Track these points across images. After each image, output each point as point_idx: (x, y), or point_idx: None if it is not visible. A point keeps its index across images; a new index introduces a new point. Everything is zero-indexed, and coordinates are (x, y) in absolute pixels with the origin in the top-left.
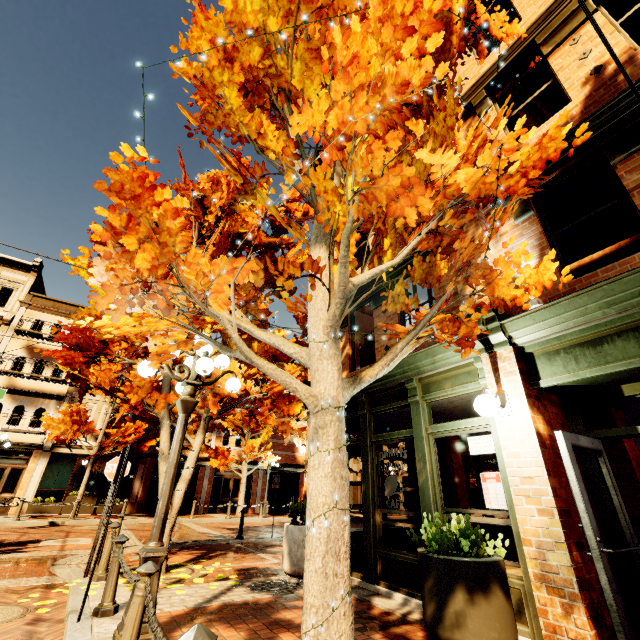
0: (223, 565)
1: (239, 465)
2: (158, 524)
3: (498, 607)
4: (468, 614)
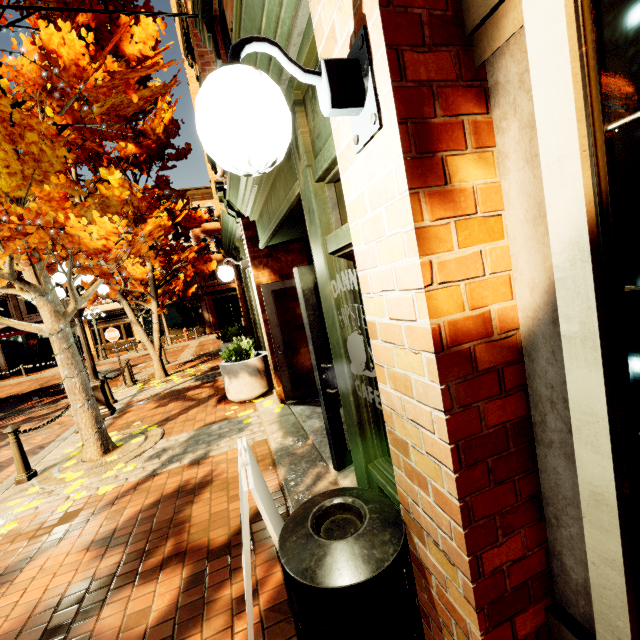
0: (206, 366)
1: None
2: (91, 373)
3: (244, 383)
4: (230, 388)
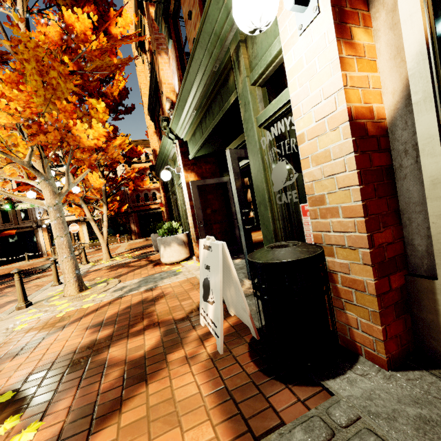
0: (138, 252)
1: None
2: None
3: (174, 250)
4: (164, 254)
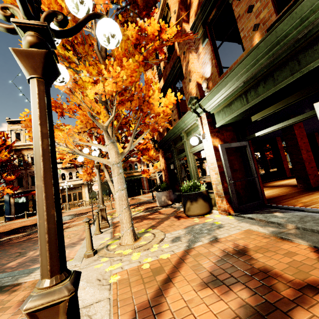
0: (141, 208)
1: (154, 174)
2: (101, 201)
3: (200, 204)
4: (191, 207)
